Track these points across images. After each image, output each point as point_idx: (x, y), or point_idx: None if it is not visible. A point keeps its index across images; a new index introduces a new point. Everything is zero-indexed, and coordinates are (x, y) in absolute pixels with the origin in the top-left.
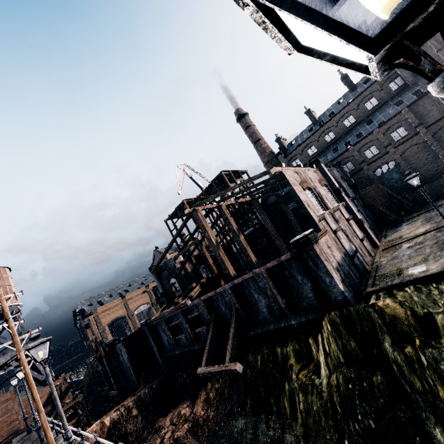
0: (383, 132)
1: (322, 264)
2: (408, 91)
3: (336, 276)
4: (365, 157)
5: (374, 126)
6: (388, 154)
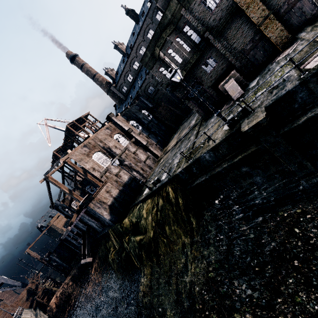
0: None
1: (96, 212)
2: None
3: (106, 213)
4: (157, 81)
5: None
6: None
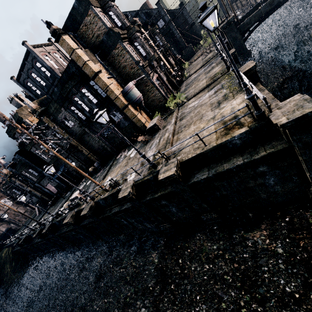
0: None
1: None
2: None
3: None
4: None
5: None
6: None
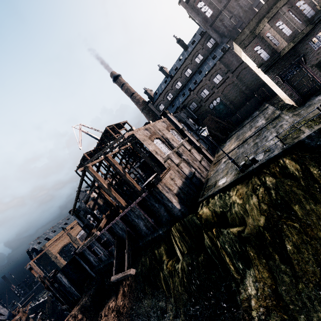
0: (209, 79)
1: (164, 196)
2: (218, 48)
3: (174, 201)
4: (201, 98)
5: (203, 75)
6: (214, 93)
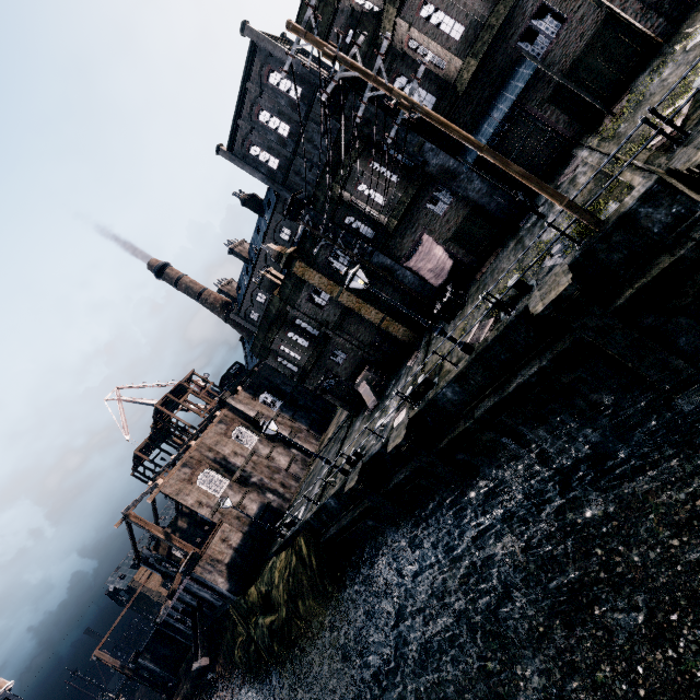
0: None
1: (206, 580)
2: None
3: (221, 580)
4: None
5: None
6: None
